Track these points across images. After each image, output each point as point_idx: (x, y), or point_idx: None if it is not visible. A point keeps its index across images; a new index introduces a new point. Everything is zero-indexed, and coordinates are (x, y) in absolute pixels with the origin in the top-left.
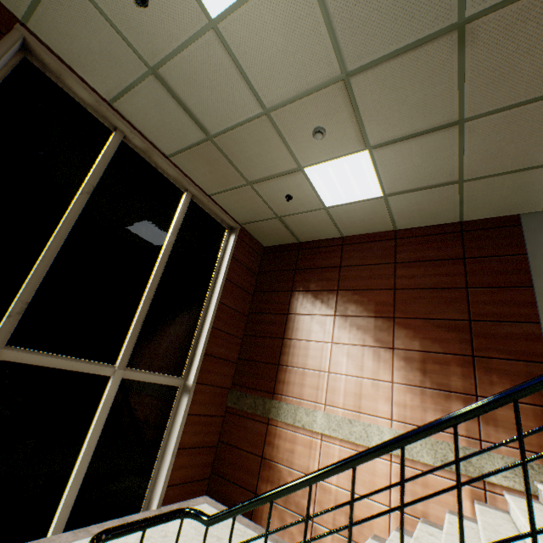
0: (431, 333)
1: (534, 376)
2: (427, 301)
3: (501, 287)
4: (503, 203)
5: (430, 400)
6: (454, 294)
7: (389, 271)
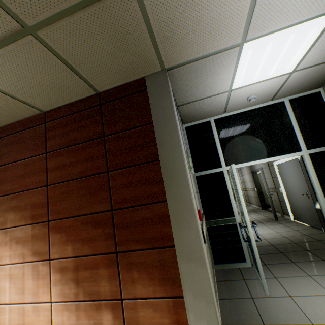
0: (81, 233)
1: (166, 264)
2: (76, 195)
3: (135, 165)
4: (118, 63)
5: (84, 315)
6: (98, 182)
7: (41, 164)
